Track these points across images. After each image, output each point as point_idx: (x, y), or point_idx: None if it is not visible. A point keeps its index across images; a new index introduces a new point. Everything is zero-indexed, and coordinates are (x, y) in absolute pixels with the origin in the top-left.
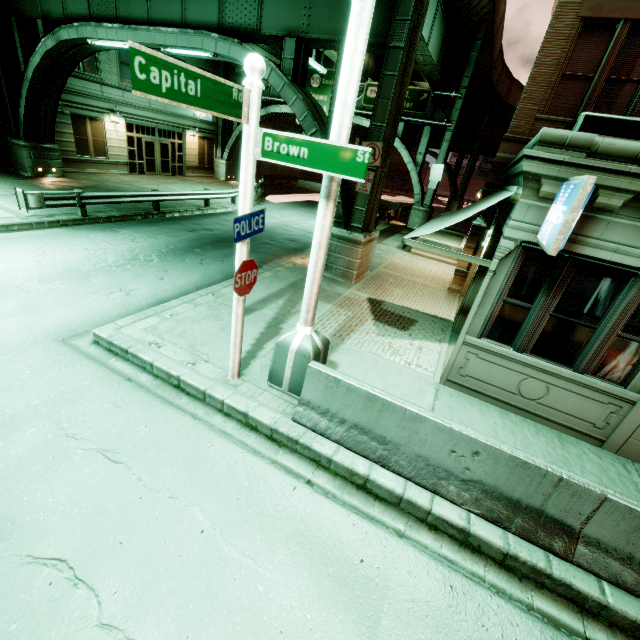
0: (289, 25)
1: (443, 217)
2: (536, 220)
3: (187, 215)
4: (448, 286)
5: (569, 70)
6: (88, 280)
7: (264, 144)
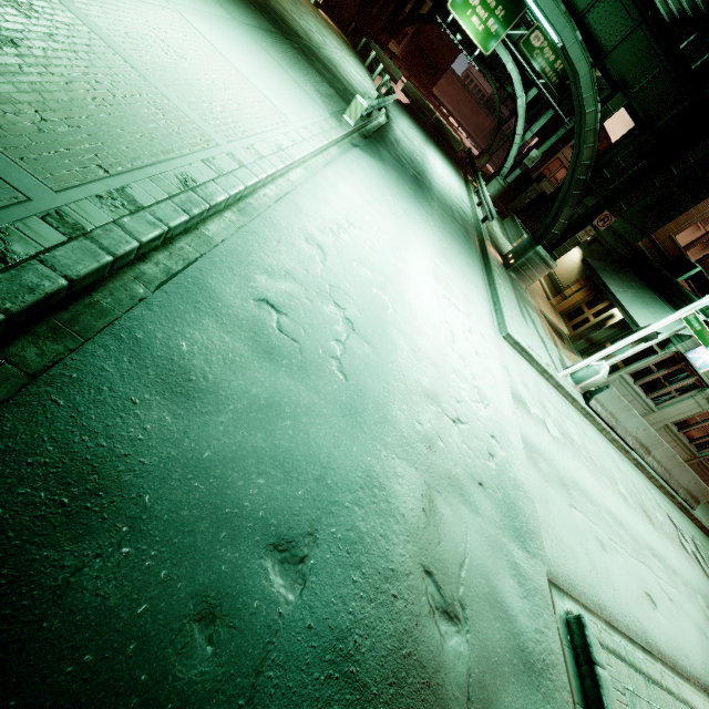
0: (627, 78)
1: (608, 281)
2: (690, 347)
3: (375, 124)
4: (547, 297)
5: (702, 222)
6: (451, 263)
7: (689, 316)
